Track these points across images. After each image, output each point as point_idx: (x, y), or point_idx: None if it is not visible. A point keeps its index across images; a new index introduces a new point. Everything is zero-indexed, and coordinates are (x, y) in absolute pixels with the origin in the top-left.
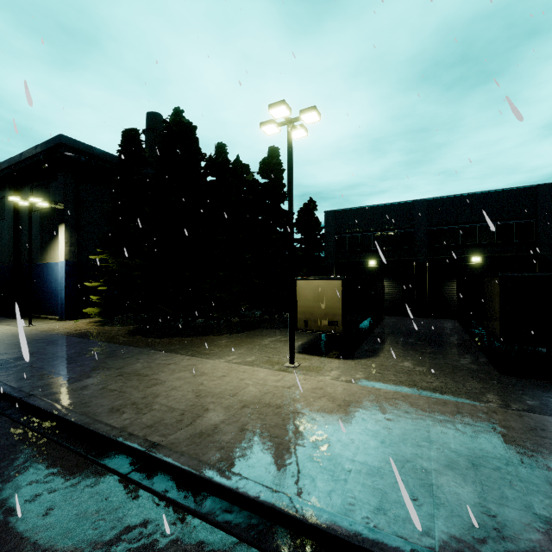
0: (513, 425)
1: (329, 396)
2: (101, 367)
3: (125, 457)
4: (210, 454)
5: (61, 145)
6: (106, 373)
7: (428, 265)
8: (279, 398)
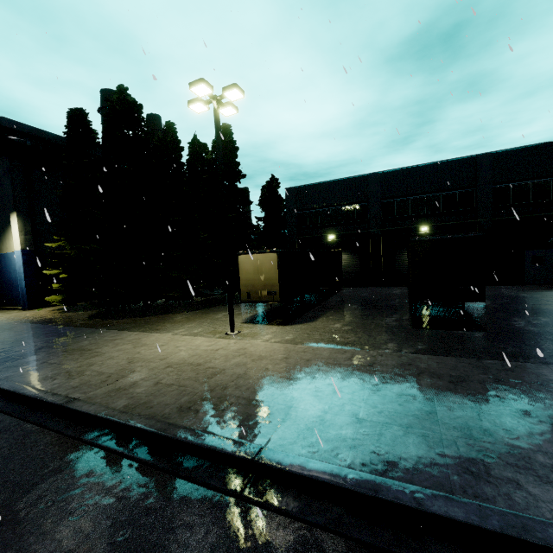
0: (389, 363)
1: (248, 354)
2: (48, 346)
3: (47, 412)
4: (119, 402)
5: (3, 128)
6: (51, 351)
7: (382, 236)
8: (203, 359)
